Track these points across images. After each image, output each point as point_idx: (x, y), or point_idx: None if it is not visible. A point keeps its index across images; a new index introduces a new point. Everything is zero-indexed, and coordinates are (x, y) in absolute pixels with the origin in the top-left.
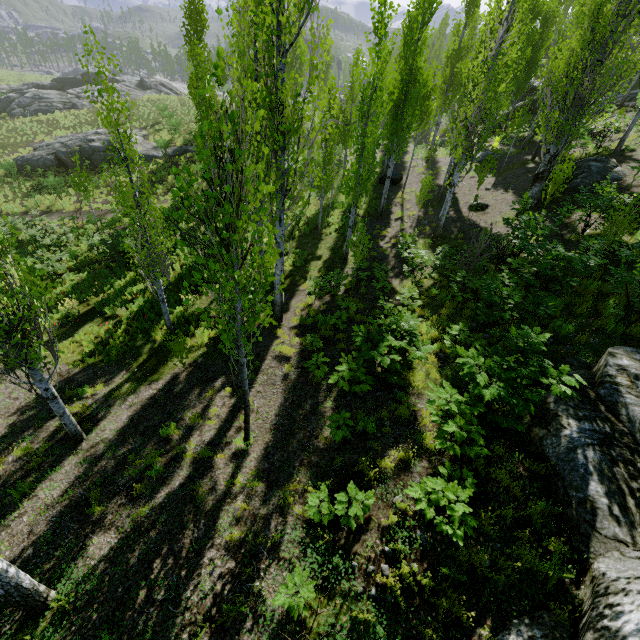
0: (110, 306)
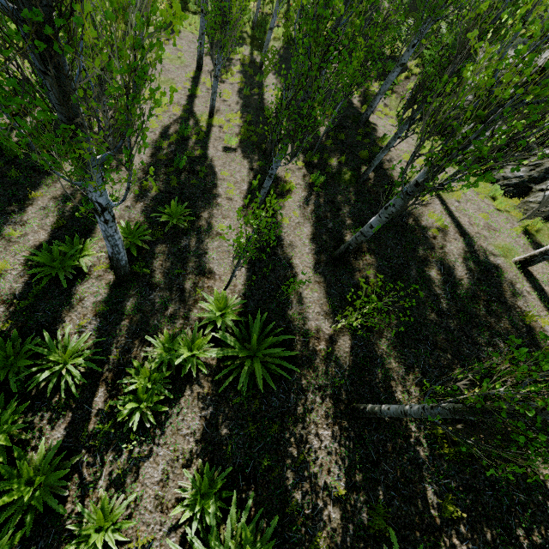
0: (185, 4)
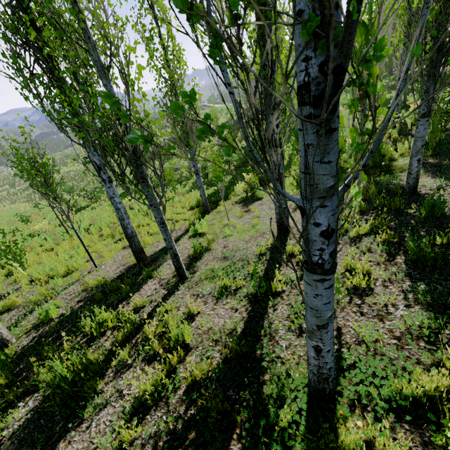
0: None
